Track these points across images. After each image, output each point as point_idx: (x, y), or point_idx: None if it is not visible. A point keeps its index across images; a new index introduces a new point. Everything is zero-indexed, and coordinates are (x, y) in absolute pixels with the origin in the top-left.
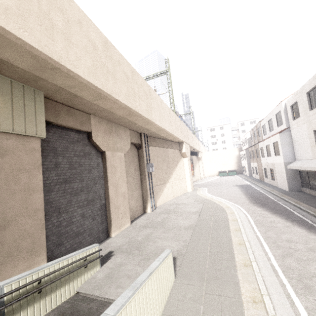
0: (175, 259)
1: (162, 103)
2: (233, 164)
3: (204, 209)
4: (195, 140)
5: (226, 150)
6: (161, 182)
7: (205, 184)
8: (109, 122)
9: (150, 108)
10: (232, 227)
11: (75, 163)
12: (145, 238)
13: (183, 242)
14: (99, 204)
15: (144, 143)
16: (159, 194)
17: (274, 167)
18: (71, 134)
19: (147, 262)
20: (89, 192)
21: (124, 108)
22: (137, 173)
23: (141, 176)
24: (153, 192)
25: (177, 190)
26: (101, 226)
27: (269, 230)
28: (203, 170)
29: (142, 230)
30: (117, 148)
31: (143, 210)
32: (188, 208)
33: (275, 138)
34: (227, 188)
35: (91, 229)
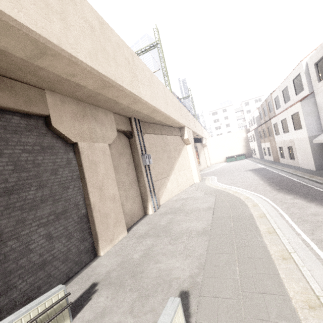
0: (187, 296)
1: (153, 77)
2: (241, 147)
3: (218, 203)
4: (197, 125)
5: (232, 133)
6: (163, 175)
7: (213, 173)
8: (80, 102)
9: (135, 80)
10: (262, 227)
11: (25, 163)
12: (144, 255)
13: (197, 260)
14: (77, 215)
15: (136, 130)
16: (161, 190)
17: (294, 144)
18: (13, 119)
19: (145, 306)
20: (56, 201)
21: (91, 73)
22: (130, 168)
23: (137, 170)
24: (154, 188)
25: (182, 182)
26: (83, 244)
27: (317, 228)
28: (209, 157)
29: (141, 242)
30: (96, 137)
31: (144, 212)
32: (198, 203)
33: (294, 109)
34: (239, 175)
35: (66, 252)
